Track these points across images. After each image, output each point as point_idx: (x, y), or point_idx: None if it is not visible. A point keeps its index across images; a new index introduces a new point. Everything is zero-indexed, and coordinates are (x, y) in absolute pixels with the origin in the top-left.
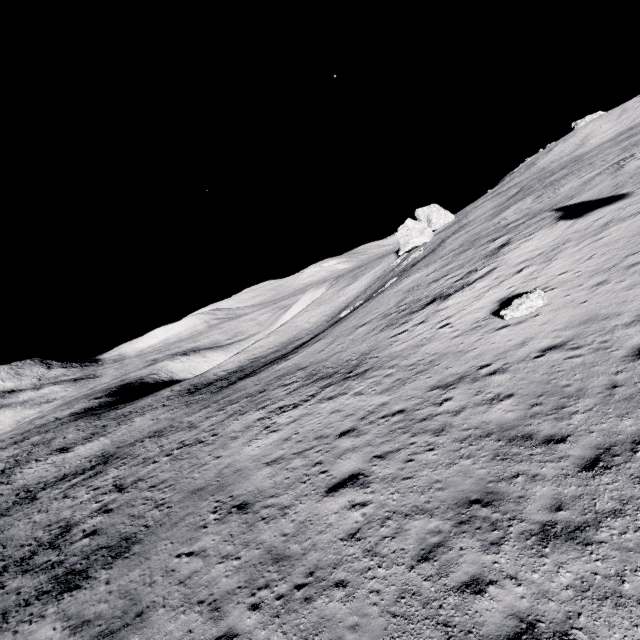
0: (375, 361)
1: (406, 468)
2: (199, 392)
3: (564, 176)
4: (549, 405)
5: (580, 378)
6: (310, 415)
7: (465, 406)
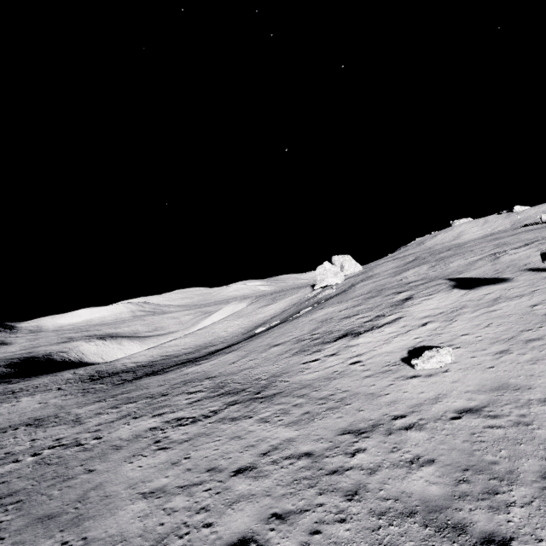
0: (285, 386)
1: (311, 544)
2: (101, 381)
3: (451, 255)
4: (478, 485)
5: (507, 456)
6: (208, 436)
7: (381, 464)
